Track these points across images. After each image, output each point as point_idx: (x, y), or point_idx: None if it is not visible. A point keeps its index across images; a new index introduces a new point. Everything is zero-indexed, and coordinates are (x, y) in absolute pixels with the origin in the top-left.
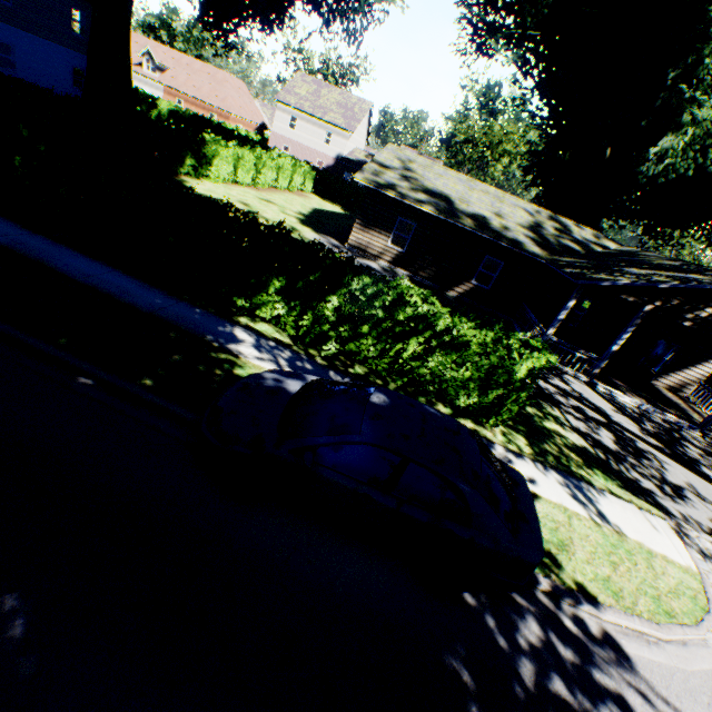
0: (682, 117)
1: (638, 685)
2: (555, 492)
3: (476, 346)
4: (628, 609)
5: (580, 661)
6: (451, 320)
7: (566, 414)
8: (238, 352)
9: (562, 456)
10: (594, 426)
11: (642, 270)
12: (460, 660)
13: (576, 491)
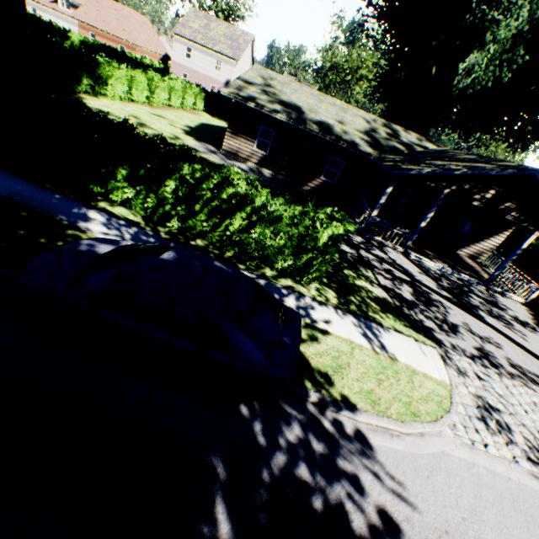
0: (485, 36)
1: (373, 467)
2: (347, 330)
3: (287, 219)
4: (381, 412)
5: (328, 452)
6: (266, 198)
7: (378, 275)
8: (86, 228)
9: (363, 305)
10: (399, 283)
11: (444, 162)
12: (219, 456)
13: (366, 329)
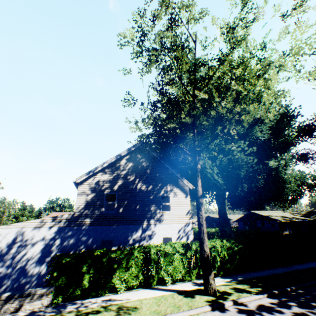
0: (285, 187)
1: None
2: None
3: None
4: None
5: None
6: None
7: None
8: None
9: None
10: None
11: None
12: None
13: None
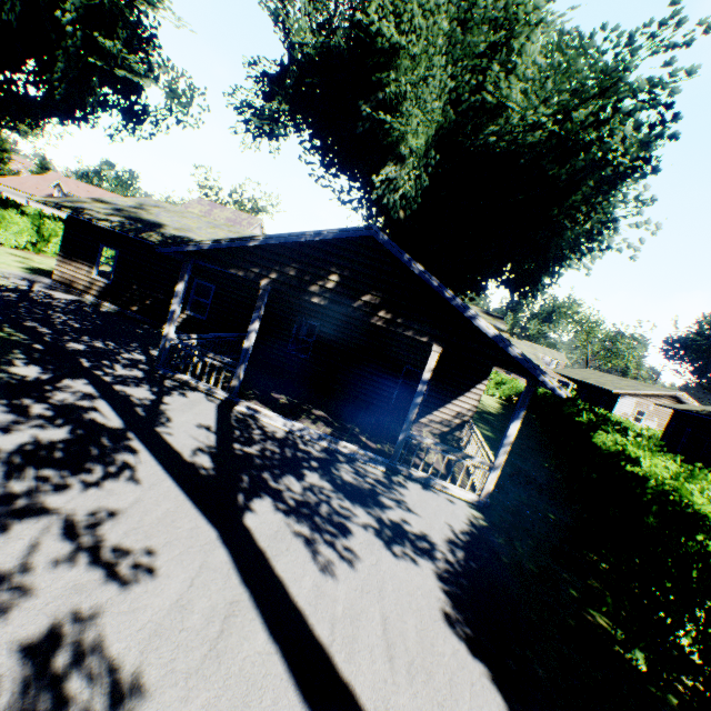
0: (401, 149)
1: None
2: None
3: None
4: None
5: None
6: None
7: (1, 405)
8: None
9: None
10: (45, 424)
11: None
12: None
13: None
